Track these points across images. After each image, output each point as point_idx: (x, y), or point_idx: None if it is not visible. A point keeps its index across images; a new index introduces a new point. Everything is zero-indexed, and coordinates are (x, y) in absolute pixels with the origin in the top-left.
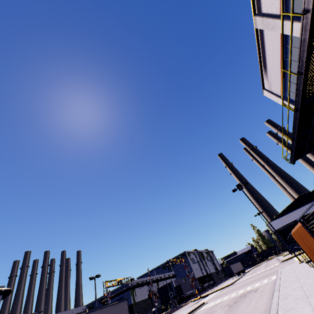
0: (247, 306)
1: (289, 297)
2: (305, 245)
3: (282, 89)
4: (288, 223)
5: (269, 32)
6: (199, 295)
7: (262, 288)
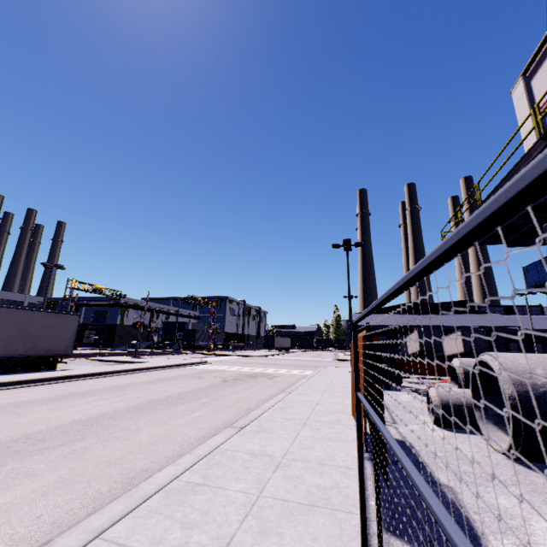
0: (239, 392)
1: (287, 411)
2: None
3: None
4: (377, 325)
5: None
6: (214, 351)
7: (281, 379)
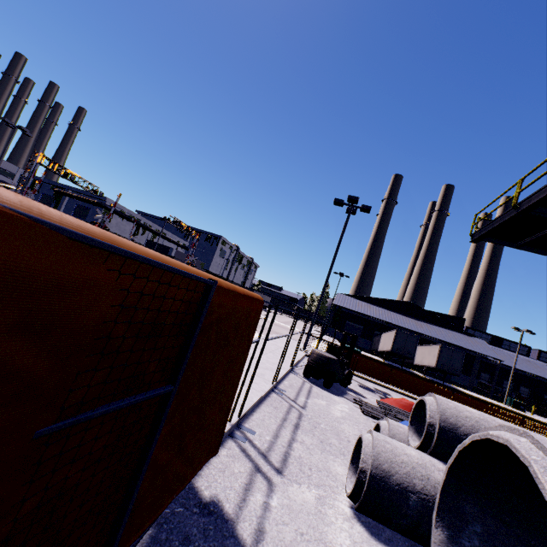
0: None
1: None
2: None
3: None
4: (358, 312)
5: None
6: None
7: None
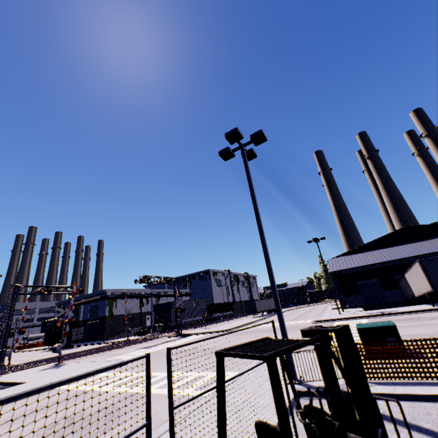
0: None
1: None
2: None
3: None
4: (360, 266)
5: None
6: (180, 331)
7: None
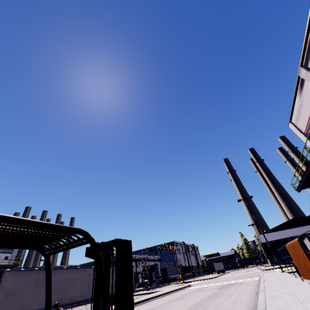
0: (236, 289)
1: (273, 286)
2: (294, 254)
3: (308, 137)
4: (277, 239)
5: (309, 83)
6: (183, 280)
7: (246, 283)
